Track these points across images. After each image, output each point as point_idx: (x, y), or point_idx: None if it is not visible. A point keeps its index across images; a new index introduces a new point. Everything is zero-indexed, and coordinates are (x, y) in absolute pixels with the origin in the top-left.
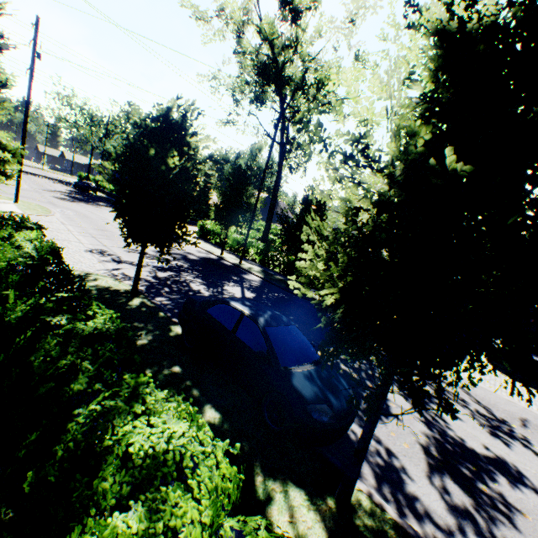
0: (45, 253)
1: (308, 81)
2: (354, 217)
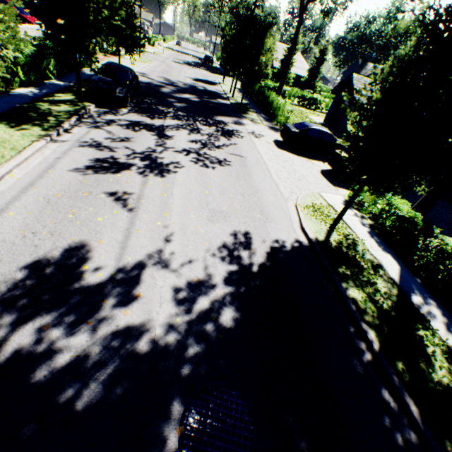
0: None
1: None
2: None
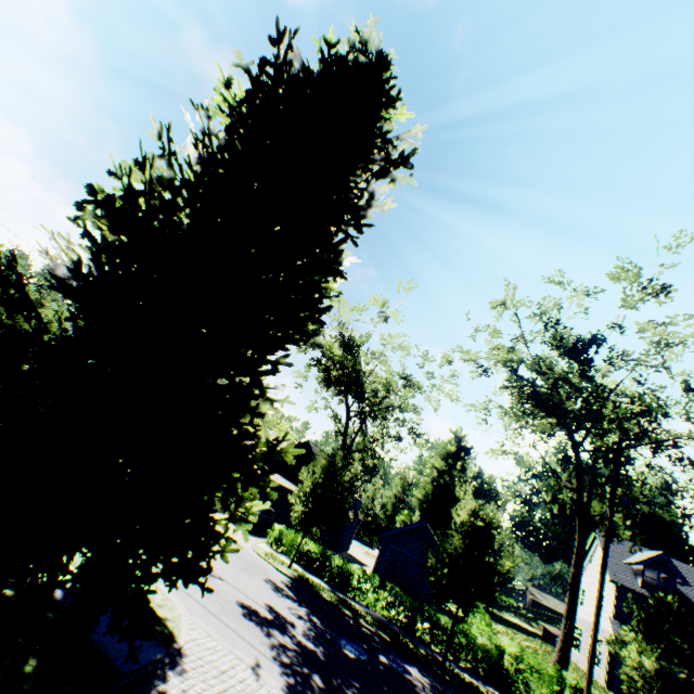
0: None
1: None
2: None
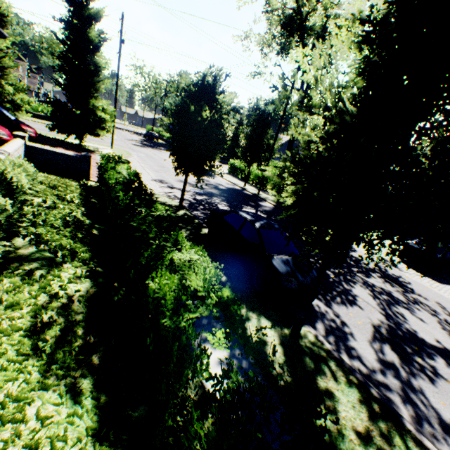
0: (132, 176)
1: (327, 28)
2: (307, 146)
